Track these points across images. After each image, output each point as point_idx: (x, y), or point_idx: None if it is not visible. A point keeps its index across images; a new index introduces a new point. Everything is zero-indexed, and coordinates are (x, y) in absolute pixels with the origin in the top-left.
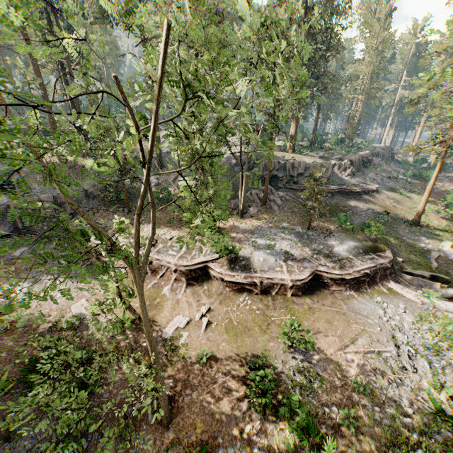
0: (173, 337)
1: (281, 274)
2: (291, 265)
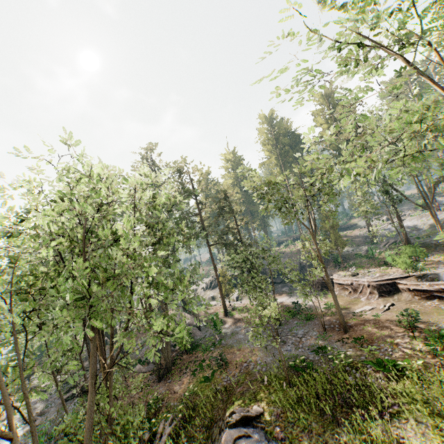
0: (359, 312)
1: None
2: None
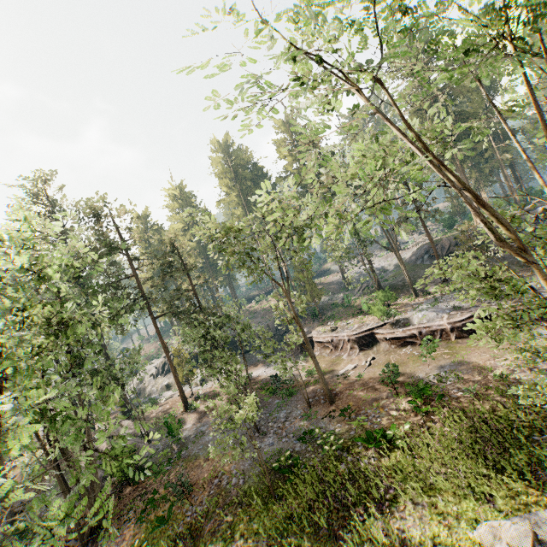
0: (343, 374)
1: (438, 322)
2: (454, 314)
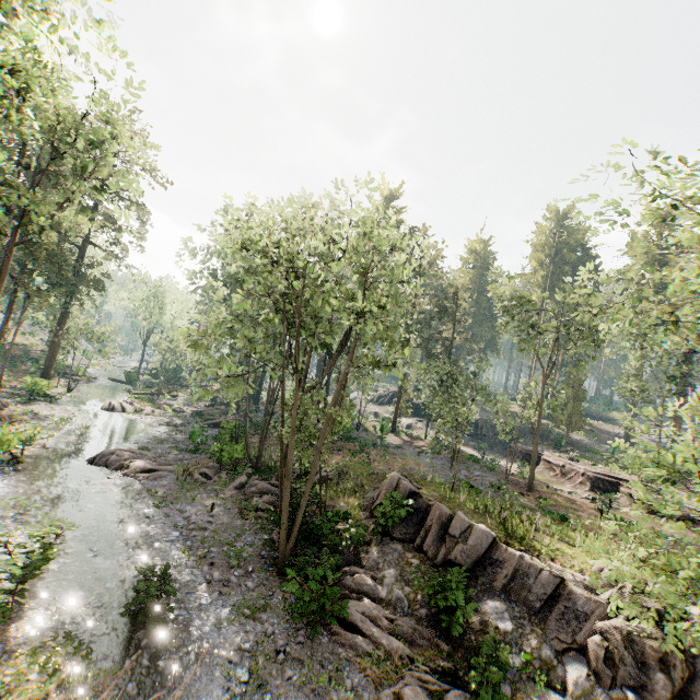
0: (555, 488)
1: None
2: None
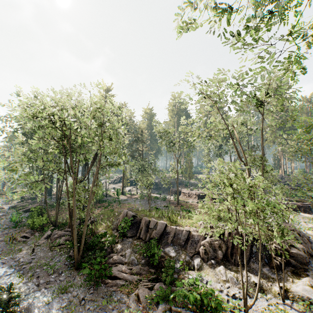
0: (187, 201)
1: None
2: None
